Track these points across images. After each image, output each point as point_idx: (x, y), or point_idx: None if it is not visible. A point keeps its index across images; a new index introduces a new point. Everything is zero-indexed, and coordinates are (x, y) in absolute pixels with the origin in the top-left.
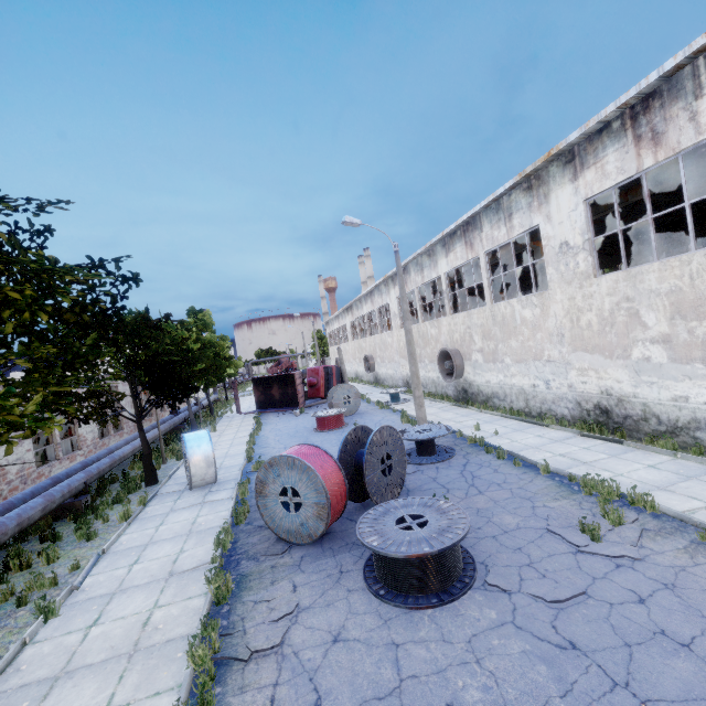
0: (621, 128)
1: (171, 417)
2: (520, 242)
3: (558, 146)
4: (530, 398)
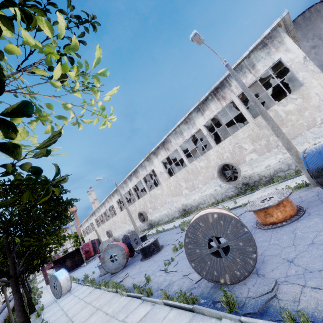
0: (161, 147)
1: None
2: (150, 173)
3: (151, 151)
4: (168, 216)
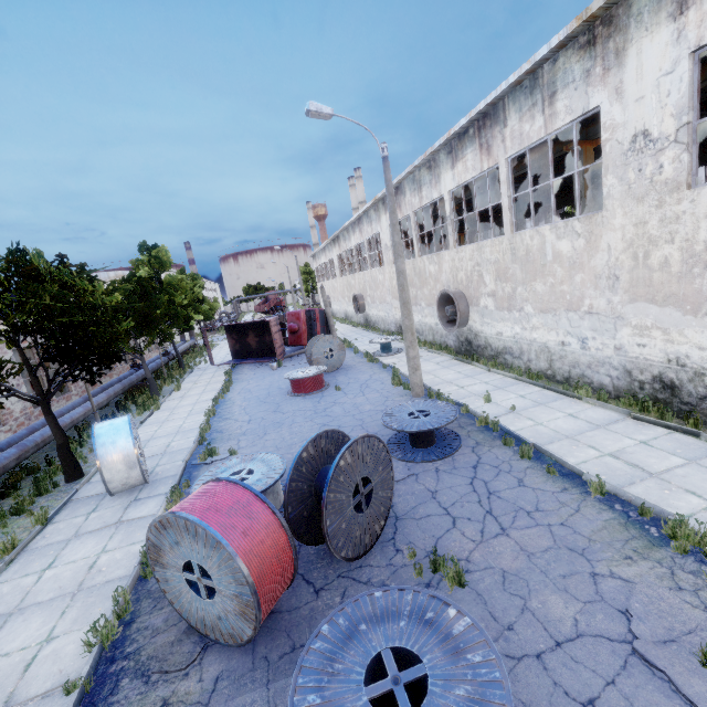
0: None
1: (131, 373)
2: (553, 143)
3: None
4: (555, 359)
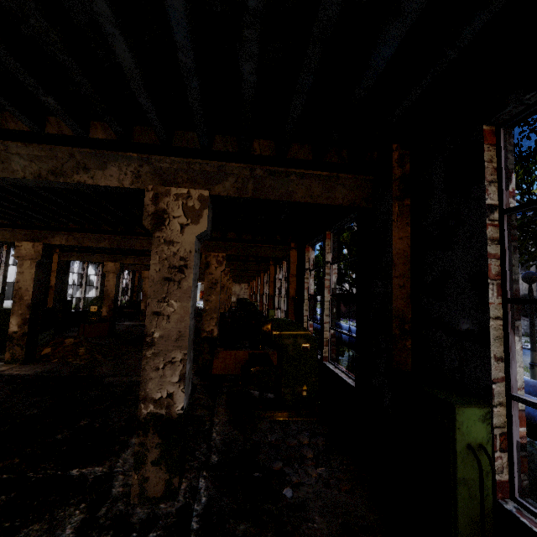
0: None
1: None
2: None
3: None
4: None
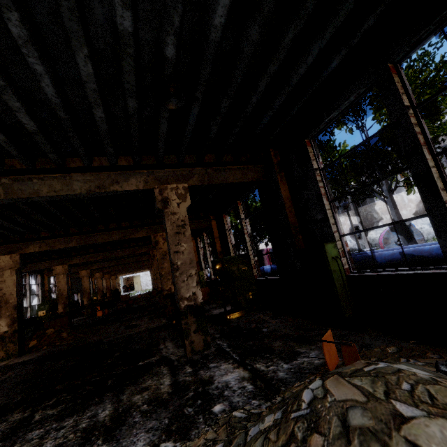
0: None
1: None
2: None
3: None
4: None
